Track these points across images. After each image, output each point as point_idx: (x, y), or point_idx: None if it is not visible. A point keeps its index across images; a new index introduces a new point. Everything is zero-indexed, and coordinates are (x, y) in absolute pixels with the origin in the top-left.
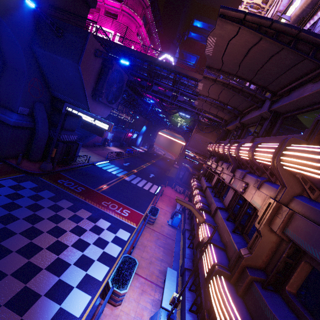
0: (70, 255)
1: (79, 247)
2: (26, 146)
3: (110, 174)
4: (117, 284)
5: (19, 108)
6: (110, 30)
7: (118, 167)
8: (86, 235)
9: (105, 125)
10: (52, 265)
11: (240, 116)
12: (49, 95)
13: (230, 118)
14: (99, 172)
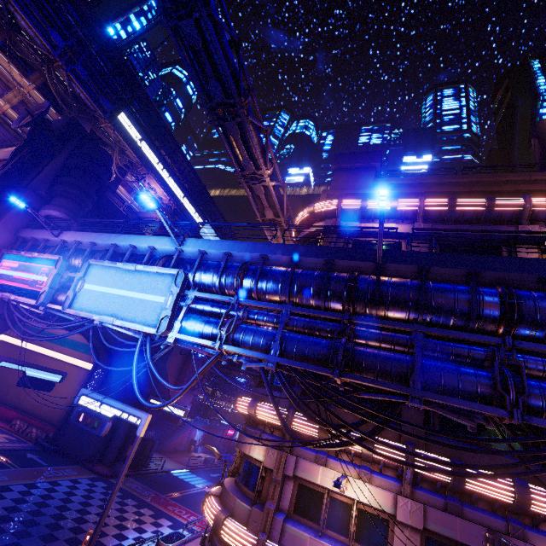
0: (130, 533)
1: (138, 531)
2: (103, 446)
3: (187, 483)
4: (165, 542)
5: None
6: None
7: (200, 477)
8: (146, 525)
9: (182, 412)
10: (116, 535)
11: None
12: None
13: None
14: (173, 480)
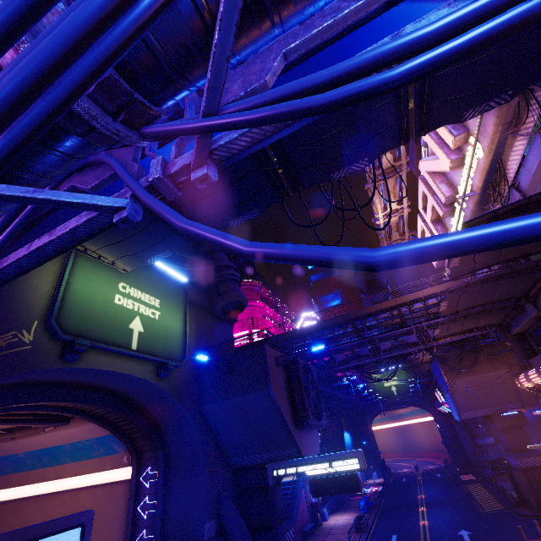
0: None
1: None
2: None
3: None
4: None
5: (204, 527)
6: (235, 334)
7: None
8: None
9: (351, 462)
10: None
11: (530, 302)
12: (229, 471)
13: (505, 316)
14: None
